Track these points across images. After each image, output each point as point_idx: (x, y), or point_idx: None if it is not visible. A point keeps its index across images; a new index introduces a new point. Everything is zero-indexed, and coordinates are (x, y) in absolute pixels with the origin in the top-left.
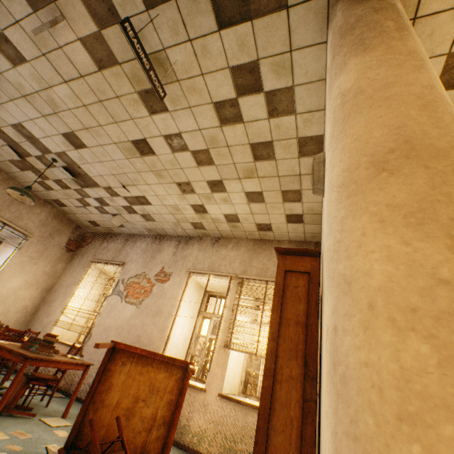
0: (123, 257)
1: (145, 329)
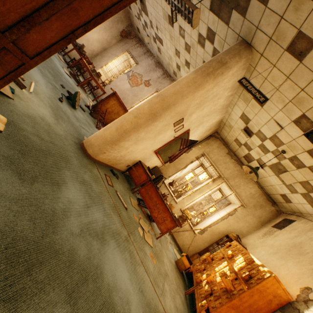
0: (139, 60)
1: (128, 97)
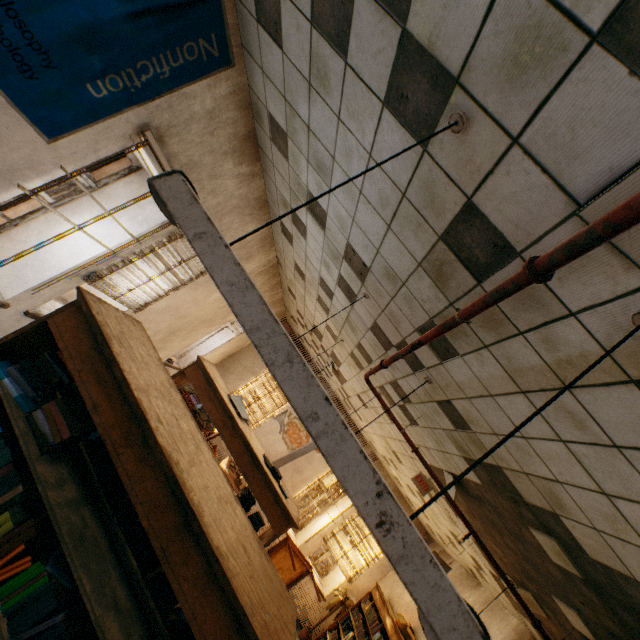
0: None
1: (285, 474)
